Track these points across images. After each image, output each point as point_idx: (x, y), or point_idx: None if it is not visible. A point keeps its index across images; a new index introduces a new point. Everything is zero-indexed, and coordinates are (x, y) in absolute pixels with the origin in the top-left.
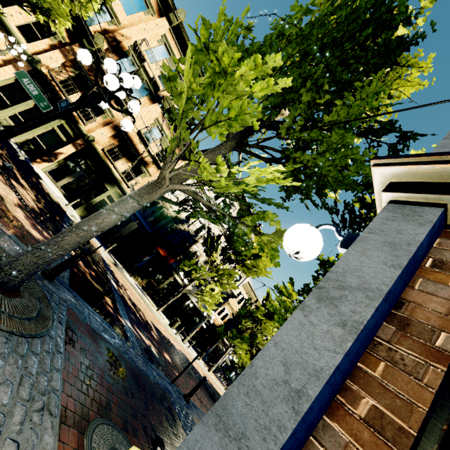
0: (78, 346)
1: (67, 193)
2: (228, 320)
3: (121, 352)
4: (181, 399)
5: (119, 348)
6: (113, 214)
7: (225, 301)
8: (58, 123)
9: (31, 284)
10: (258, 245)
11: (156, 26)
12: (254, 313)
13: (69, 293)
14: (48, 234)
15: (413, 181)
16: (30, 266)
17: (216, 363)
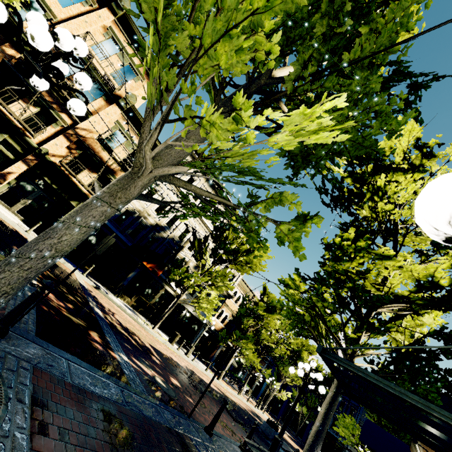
0: (55, 428)
1: (26, 217)
2: (228, 322)
3: (122, 405)
4: (203, 434)
5: (118, 400)
6: (74, 226)
7: (222, 303)
8: (0, 138)
9: None
10: (276, 237)
11: (99, 18)
12: (254, 310)
13: (35, 345)
14: None
15: None
16: None
17: (225, 369)
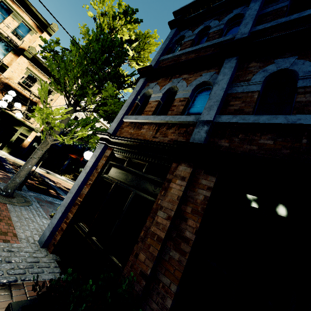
0: (45, 206)
1: None
2: None
3: None
4: None
5: None
6: (34, 158)
7: None
8: None
9: (15, 193)
10: None
11: None
12: None
13: (31, 193)
14: (1, 173)
15: (103, 137)
16: (13, 187)
17: None
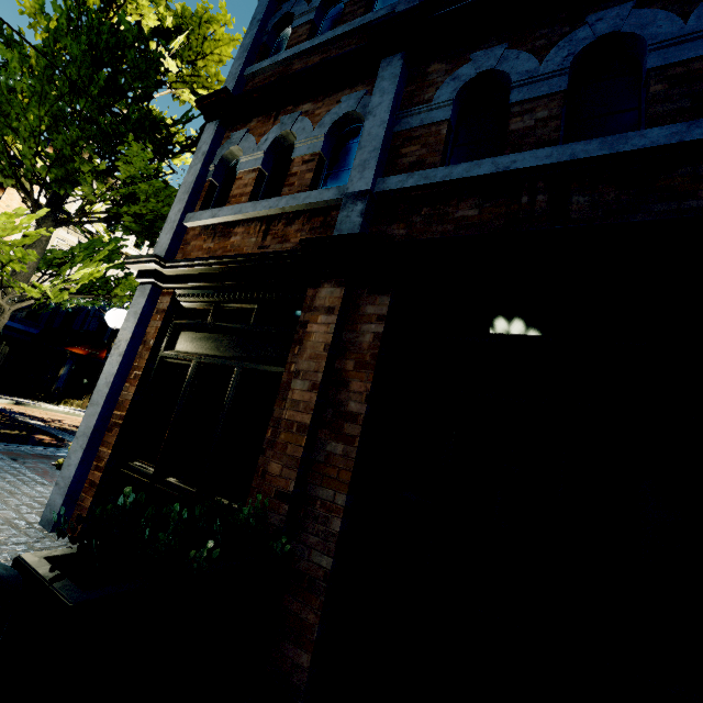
0: (36, 465)
1: None
2: None
3: None
4: None
5: None
6: None
7: None
8: None
9: None
10: None
11: None
12: None
13: None
14: None
15: (144, 269)
16: None
17: None
